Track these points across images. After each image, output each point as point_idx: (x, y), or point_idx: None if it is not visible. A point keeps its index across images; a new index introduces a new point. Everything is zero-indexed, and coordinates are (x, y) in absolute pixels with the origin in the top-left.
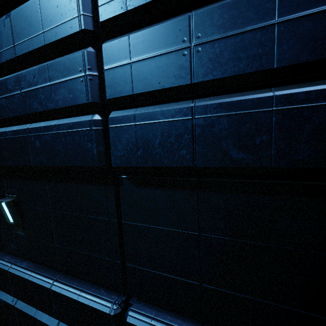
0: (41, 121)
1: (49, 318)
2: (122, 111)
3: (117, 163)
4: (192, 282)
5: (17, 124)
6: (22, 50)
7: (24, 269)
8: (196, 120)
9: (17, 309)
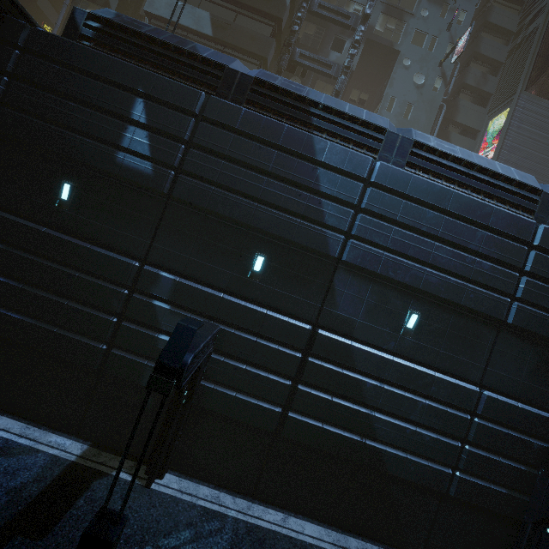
0: (467, 282)
1: (418, 397)
2: (522, 304)
3: (514, 323)
4: (517, 380)
5: (446, 274)
6: (485, 252)
7: (408, 362)
8: (548, 321)
9: (388, 390)
